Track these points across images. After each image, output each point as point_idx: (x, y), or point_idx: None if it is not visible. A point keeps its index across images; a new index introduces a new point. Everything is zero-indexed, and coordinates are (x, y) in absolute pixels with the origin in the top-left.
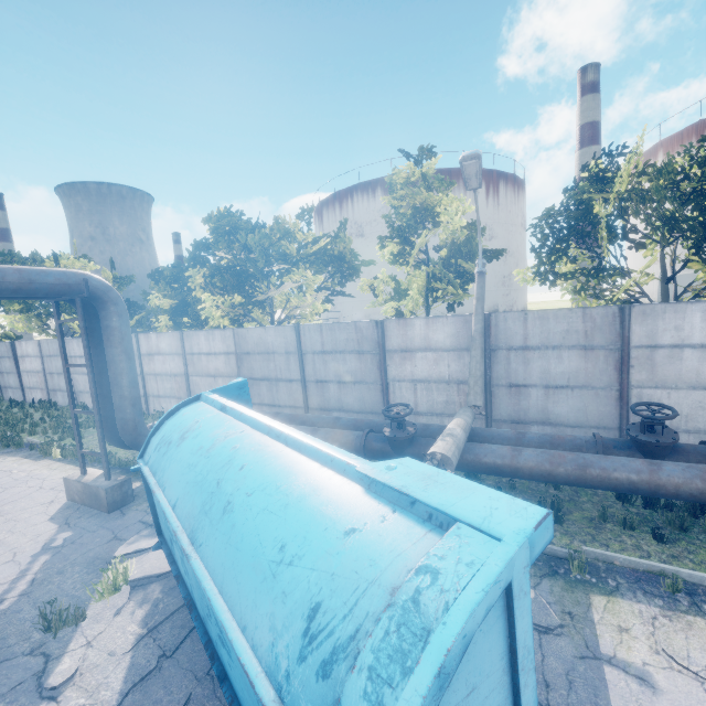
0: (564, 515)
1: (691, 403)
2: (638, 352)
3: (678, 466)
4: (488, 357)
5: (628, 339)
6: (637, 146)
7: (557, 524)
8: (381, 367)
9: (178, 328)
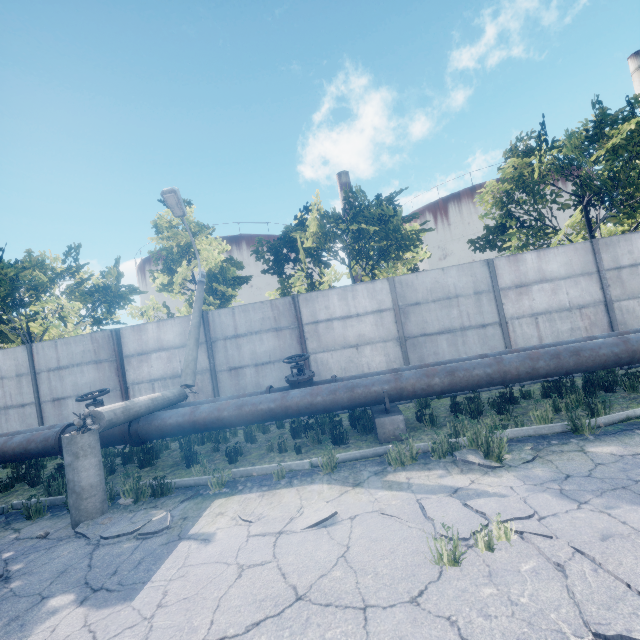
0: (238, 455)
1: (345, 359)
2: (308, 327)
3: (300, 389)
4: (210, 348)
5: (301, 319)
6: (315, 202)
7: (233, 464)
8: (118, 373)
9: None
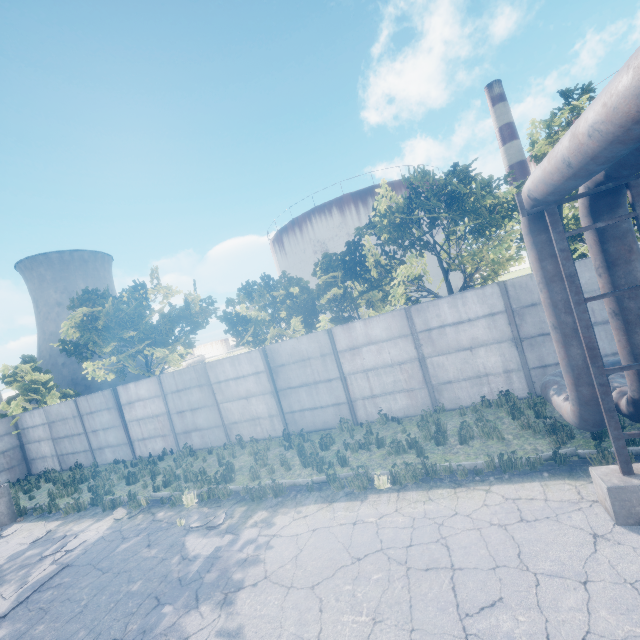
0: None
1: None
2: None
3: None
4: None
5: None
6: None
7: None
8: None
9: (338, 322)
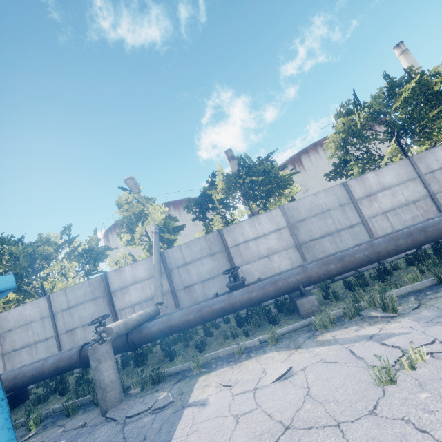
0: (204, 345)
1: (262, 266)
2: (233, 249)
3: (239, 290)
4: (169, 276)
5: (226, 244)
6: (219, 169)
7: (202, 352)
8: (109, 304)
9: None
